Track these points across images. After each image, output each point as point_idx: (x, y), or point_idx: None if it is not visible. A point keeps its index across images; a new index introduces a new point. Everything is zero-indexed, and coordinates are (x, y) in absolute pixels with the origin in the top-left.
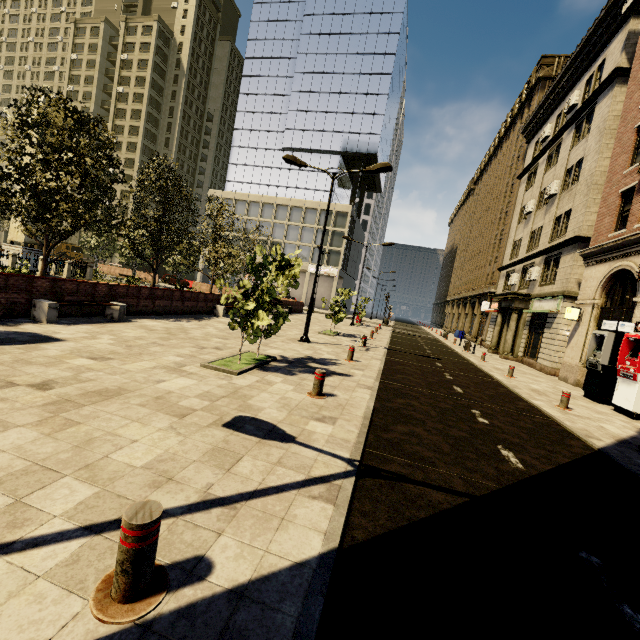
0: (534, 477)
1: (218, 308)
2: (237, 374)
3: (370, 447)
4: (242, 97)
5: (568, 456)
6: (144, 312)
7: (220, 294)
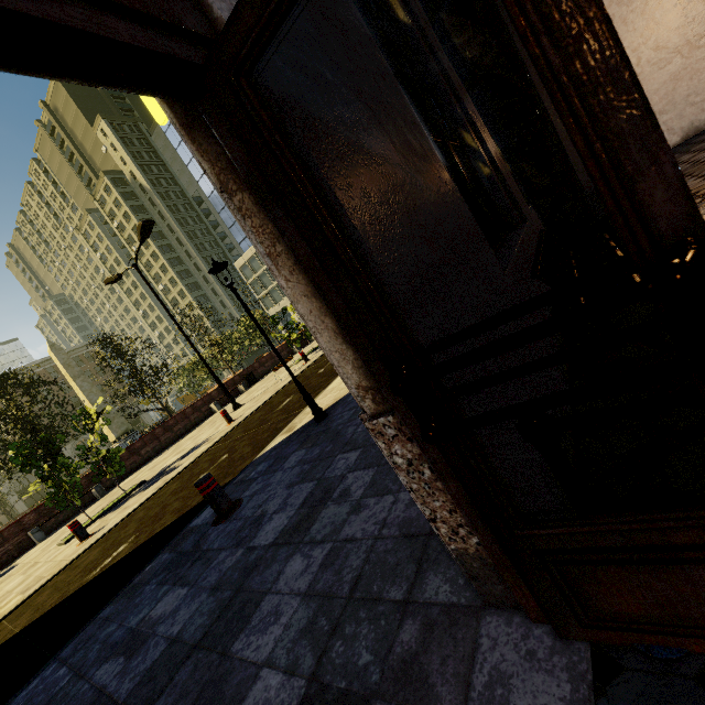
0: (76, 591)
1: (211, 407)
2: (65, 544)
3: (10, 615)
4: (190, 167)
5: (185, 510)
6: (136, 467)
7: (210, 392)
